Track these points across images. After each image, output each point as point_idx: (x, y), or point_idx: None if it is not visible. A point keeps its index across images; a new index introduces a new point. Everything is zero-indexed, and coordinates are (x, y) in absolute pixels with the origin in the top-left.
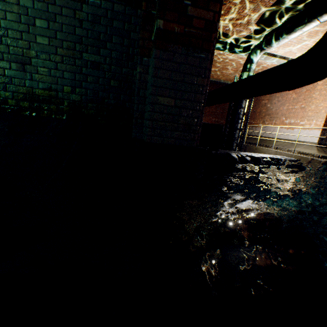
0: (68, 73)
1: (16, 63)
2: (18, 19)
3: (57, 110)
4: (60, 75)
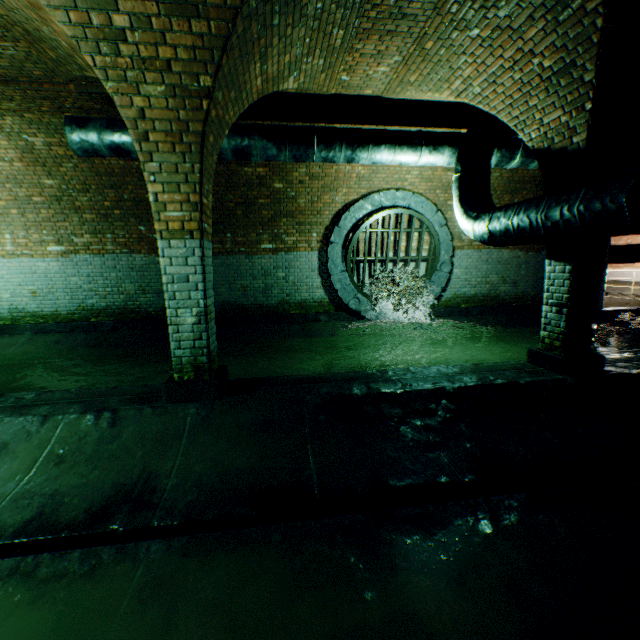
0: (530, 284)
1: (511, 284)
2: (515, 266)
3: (524, 301)
4: (527, 285)
